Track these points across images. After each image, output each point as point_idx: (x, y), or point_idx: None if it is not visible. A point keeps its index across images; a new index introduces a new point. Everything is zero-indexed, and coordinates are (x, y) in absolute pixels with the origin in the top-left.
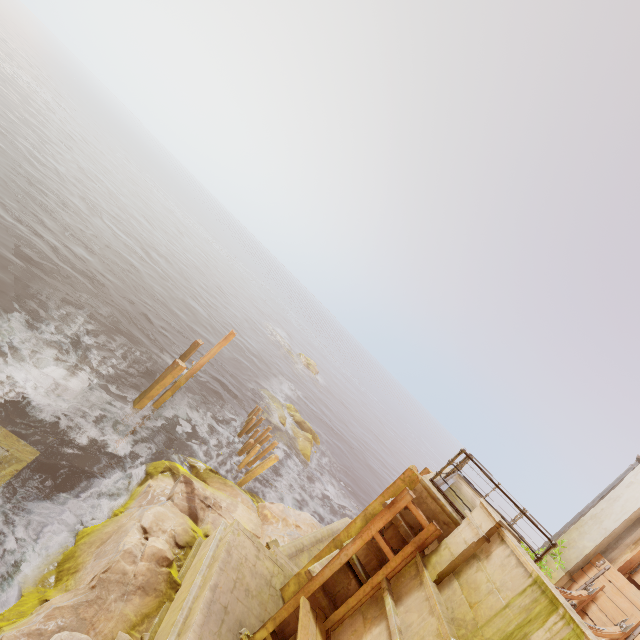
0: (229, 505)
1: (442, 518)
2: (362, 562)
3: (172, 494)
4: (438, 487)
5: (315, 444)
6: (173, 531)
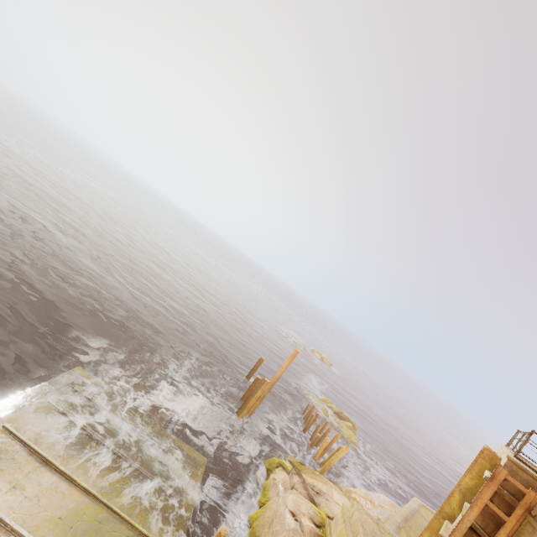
0: (327, 491)
1: (536, 485)
2: (481, 526)
3: (293, 484)
4: (523, 461)
5: (354, 431)
6: (308, 514)
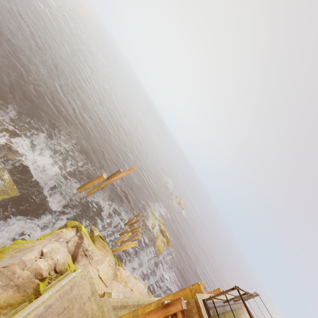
0: (99, 259)
1: None
2: None
3: (69, 240)
4: (207, 309)
5: (167, 246)
6: (57, 260)
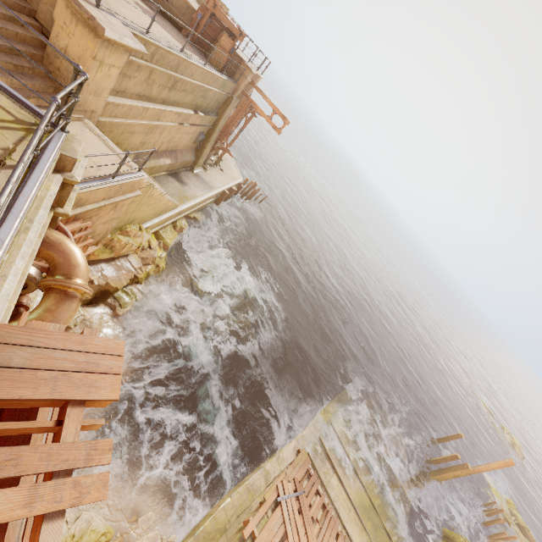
0: None
1: None
2: None
3: None
4: None
5: None
6: None
